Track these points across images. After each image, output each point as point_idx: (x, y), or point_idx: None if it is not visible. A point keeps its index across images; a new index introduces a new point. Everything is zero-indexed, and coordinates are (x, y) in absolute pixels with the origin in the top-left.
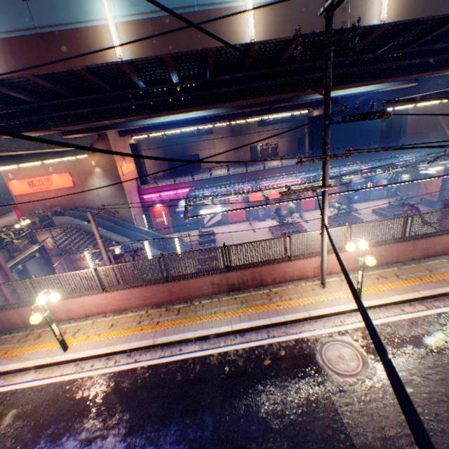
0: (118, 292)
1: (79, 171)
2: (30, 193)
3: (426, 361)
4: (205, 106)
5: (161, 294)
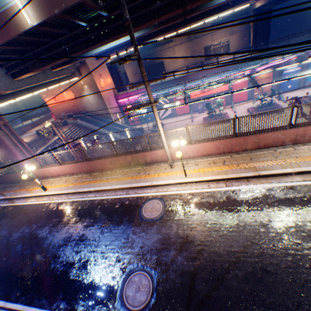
0: (67, 165)
1: (76, 89)
2: (56, 105)
3: (193, 217)
4: (111, 39)
5: (87, 167)
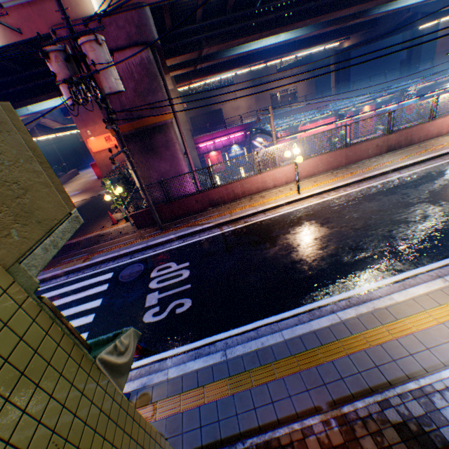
0: (311, 160)
1: None
2: (107, 149)
3: None
4: (327, 15)
5: (339, 159)
